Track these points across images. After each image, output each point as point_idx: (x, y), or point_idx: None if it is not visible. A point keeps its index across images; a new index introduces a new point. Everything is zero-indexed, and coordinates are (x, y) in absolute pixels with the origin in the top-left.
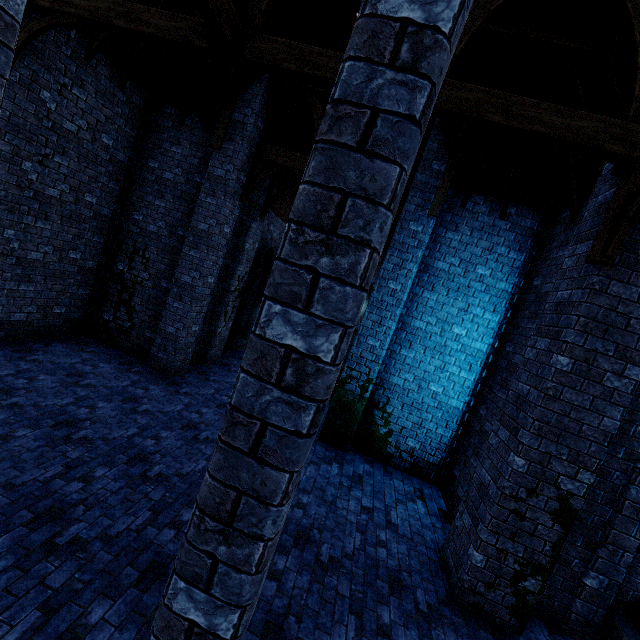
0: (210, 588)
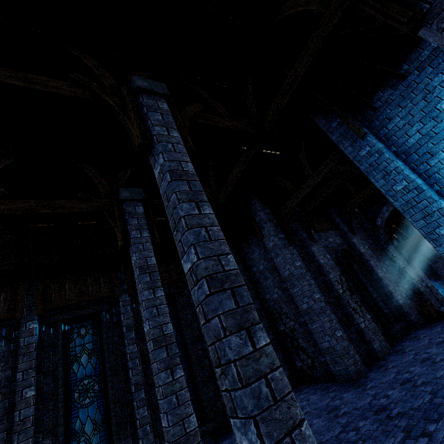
0: (237, 413)
